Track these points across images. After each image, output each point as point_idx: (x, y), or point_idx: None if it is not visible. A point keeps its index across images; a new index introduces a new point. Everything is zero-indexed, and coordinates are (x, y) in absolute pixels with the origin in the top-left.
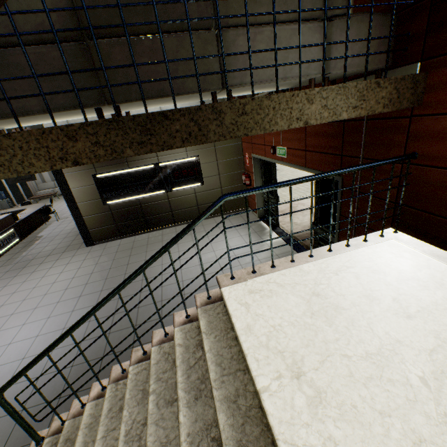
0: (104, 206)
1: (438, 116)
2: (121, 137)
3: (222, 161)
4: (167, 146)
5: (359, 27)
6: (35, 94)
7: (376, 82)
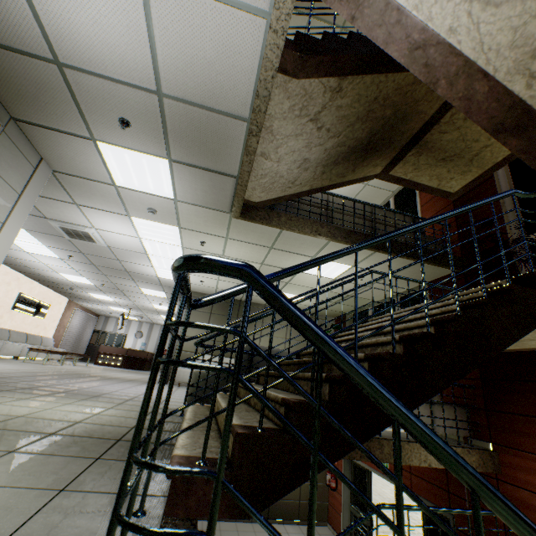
0: None
1: (514, 485)
2: None
3: None
4: (352, 456)
5: (448, 411)
6: None
7: (467, 450)
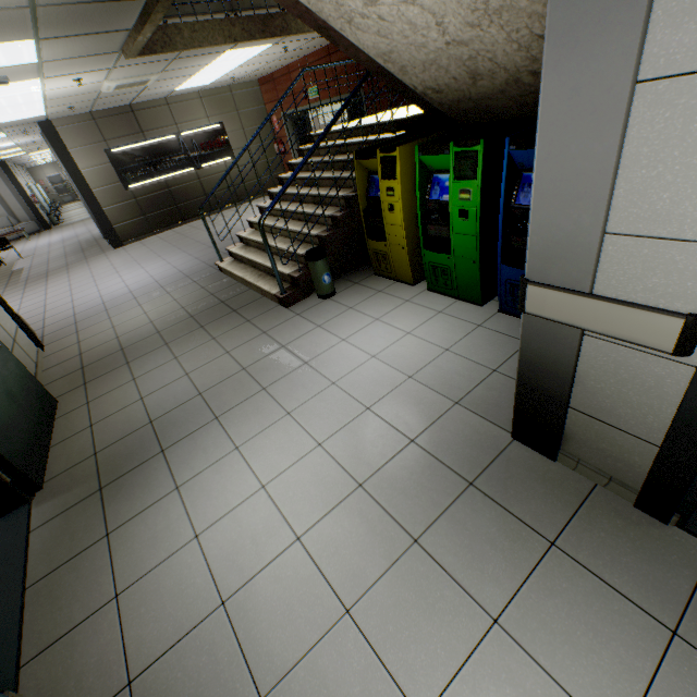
0: (126, 192)
1: None
2: (254, 28)
3: (249, 129)
4: (274, 35)
5: None
6: (204, 2)
7: None
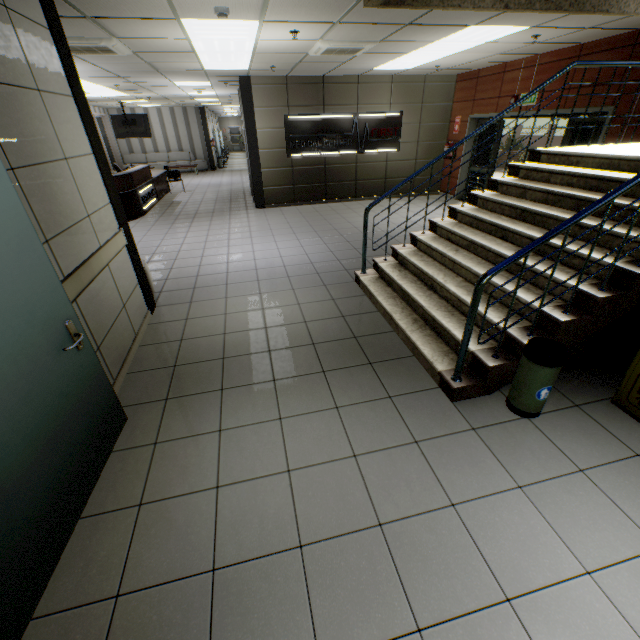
0: (286, 159)
1: None
2: None
3: (425, 125)
4: (559, 8)
5: None
6: None
7: None
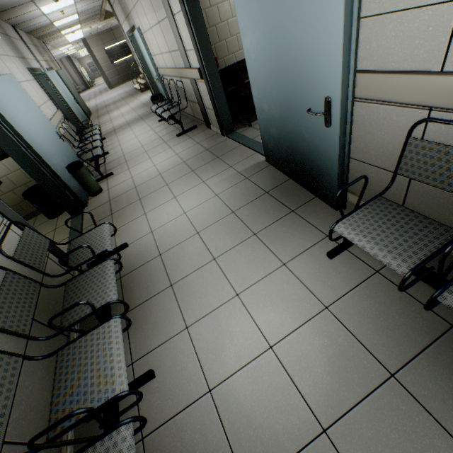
0: (112, 66)
1: None
2: None
3: None
4: None
5: None
6: None
7: None
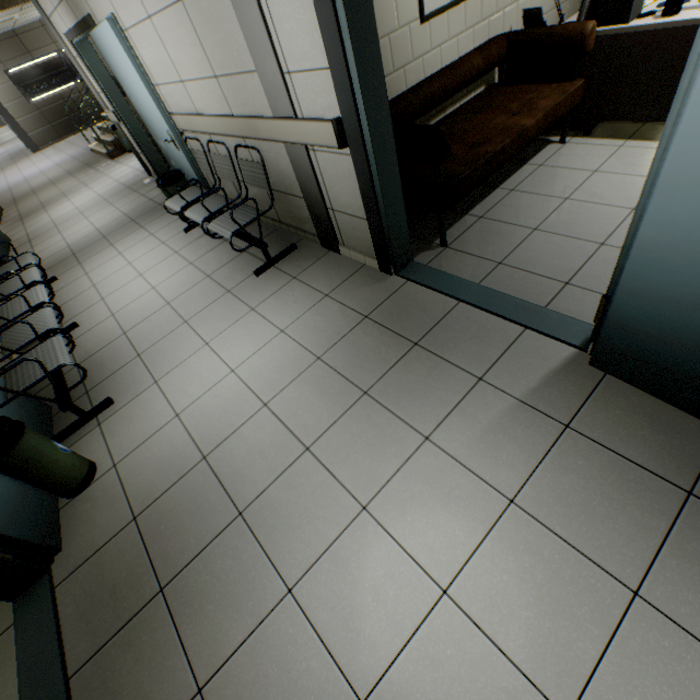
0: (31, 106)
1: None
2: None
3: None
4: None
5: None
6: None
7: None
